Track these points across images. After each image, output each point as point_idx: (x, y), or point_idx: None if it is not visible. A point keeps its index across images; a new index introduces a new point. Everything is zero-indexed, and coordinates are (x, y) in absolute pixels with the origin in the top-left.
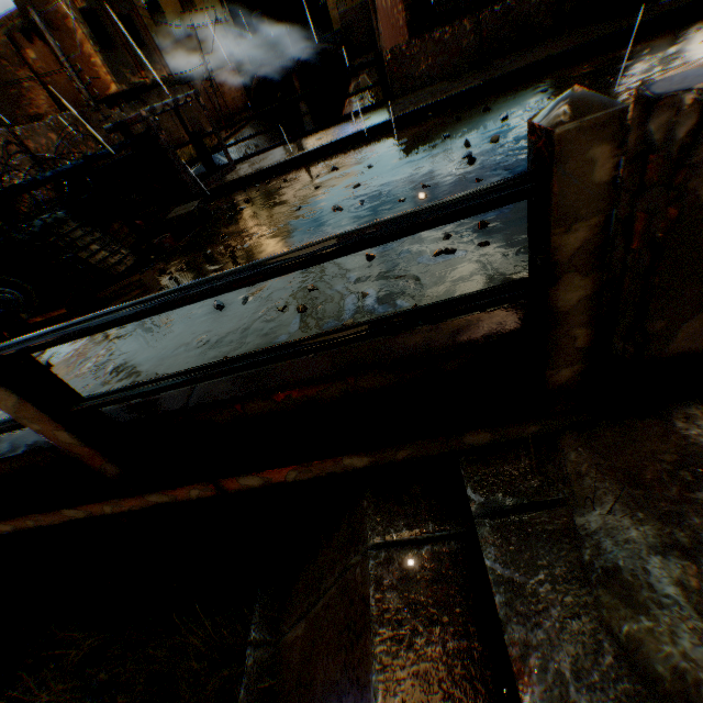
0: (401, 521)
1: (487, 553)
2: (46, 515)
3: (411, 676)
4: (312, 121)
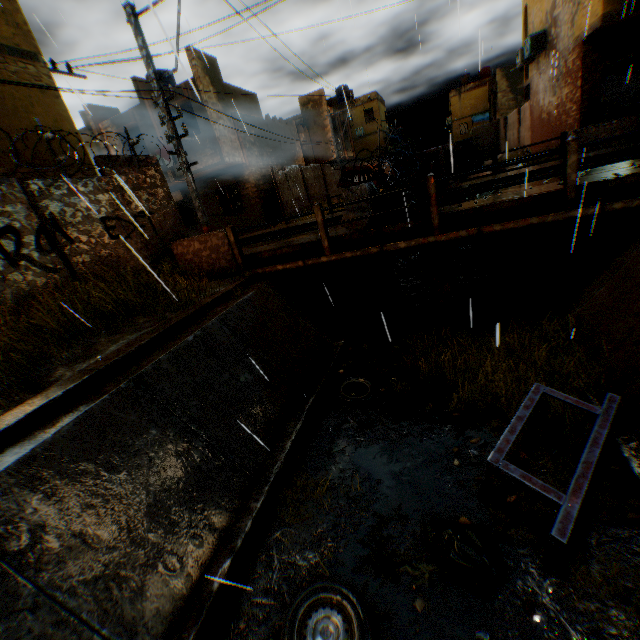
0: None
1: None
2: (521, 221)
3: None
4: None
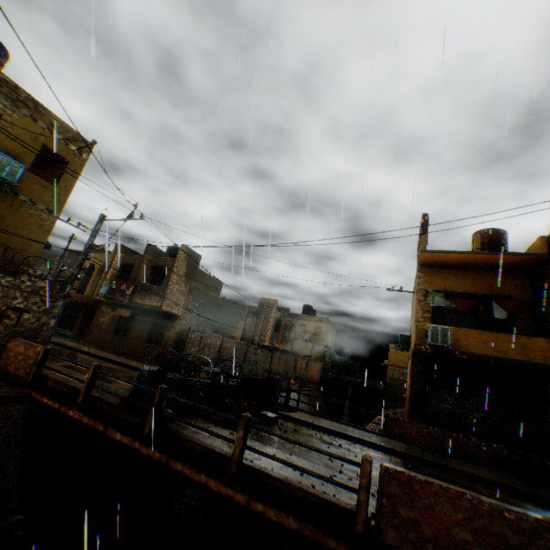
0: None
1: None
2: (196, 471)
3: None
4: (349, 413)
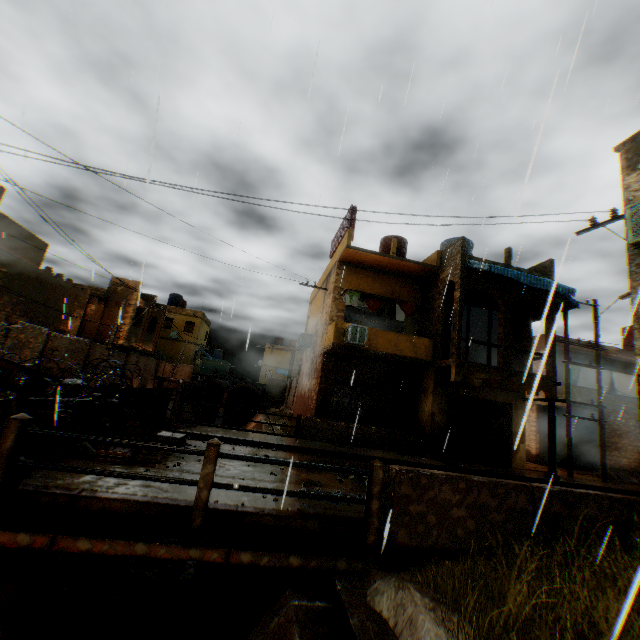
0: (305, 596)
1: (342, 593)
2: (124, 542)
3: (311, 633)
4: (223, 419)
